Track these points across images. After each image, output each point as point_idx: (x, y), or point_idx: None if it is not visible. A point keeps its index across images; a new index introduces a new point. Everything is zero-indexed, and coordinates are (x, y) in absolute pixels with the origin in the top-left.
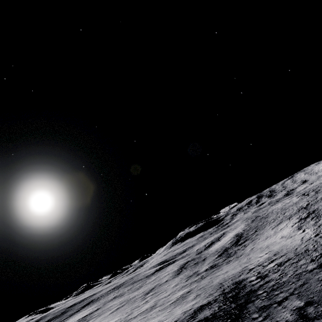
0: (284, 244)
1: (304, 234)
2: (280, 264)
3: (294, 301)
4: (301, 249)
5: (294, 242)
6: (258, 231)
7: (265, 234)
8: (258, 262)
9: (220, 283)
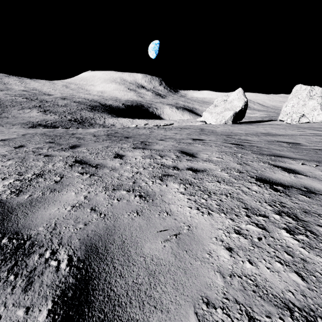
0: (44, 118)
1: (53, 117)
2: (54, 122)
3: (73, 127)
4: (58, 120)
5: (51, 118)
6: (2, 108)
7: (14, 111)
8: (37, 121)
9: (22, 123)
